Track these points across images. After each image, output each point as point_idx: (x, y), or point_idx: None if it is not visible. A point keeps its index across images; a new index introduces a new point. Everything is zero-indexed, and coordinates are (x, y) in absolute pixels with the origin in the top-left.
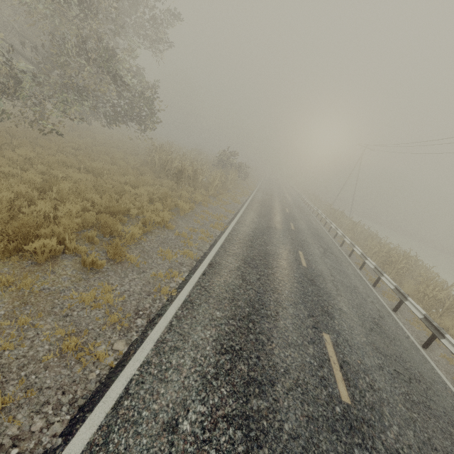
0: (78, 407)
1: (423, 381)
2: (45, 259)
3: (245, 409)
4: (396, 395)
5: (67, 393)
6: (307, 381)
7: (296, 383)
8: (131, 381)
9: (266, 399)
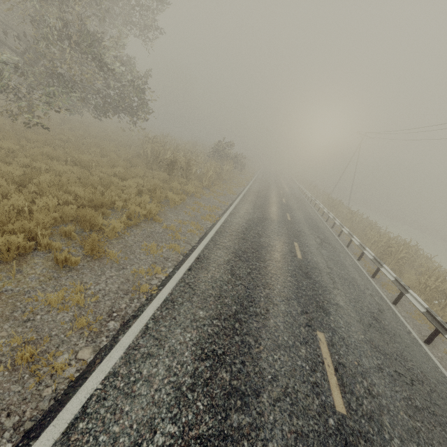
0: (23, 432)
1: (426, 383)
2: (13, 257)
3: (224, 427)
4: (397, 401)
5: (13, 414)
6: (297, 389)
7: (285, 392)
8: (91, 397)
9: (249, 413)
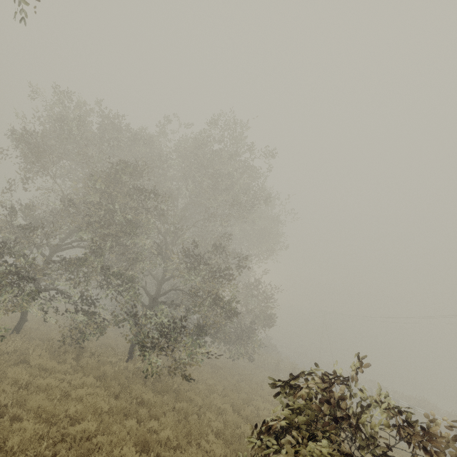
0: None
1: None
2: None
3: None
4: None
5: None
6: None
7: None
8: None
9: None
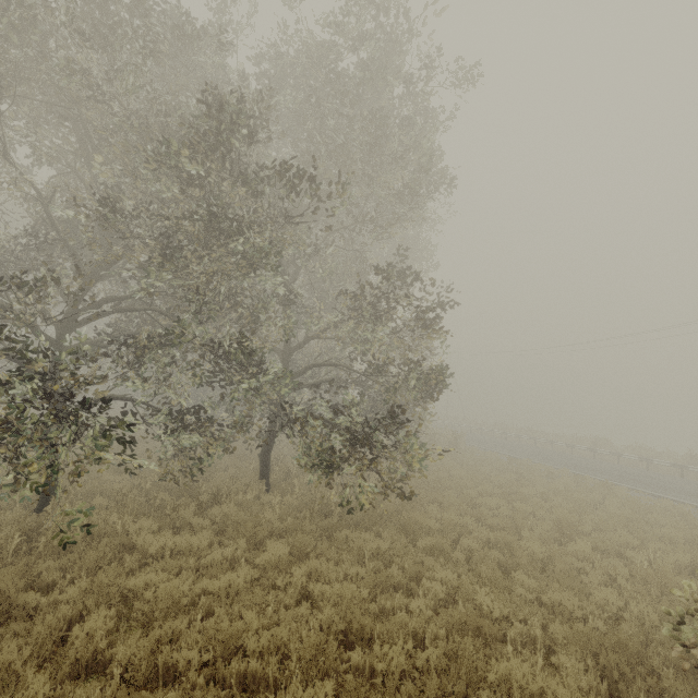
0: None
1: None
2: None
3: None
4: None
5: None
6: None
7: None
8: None
9: None
